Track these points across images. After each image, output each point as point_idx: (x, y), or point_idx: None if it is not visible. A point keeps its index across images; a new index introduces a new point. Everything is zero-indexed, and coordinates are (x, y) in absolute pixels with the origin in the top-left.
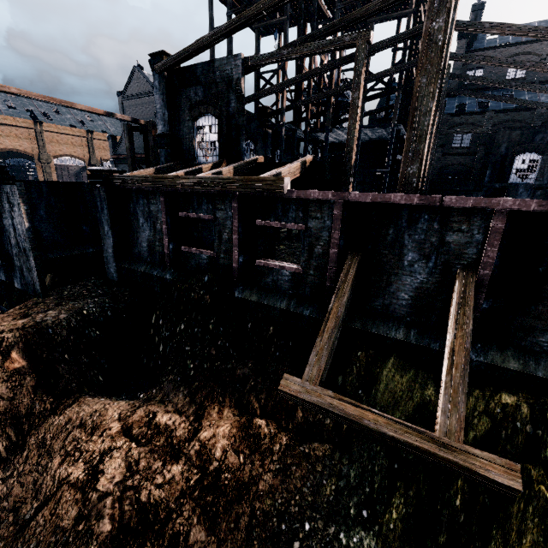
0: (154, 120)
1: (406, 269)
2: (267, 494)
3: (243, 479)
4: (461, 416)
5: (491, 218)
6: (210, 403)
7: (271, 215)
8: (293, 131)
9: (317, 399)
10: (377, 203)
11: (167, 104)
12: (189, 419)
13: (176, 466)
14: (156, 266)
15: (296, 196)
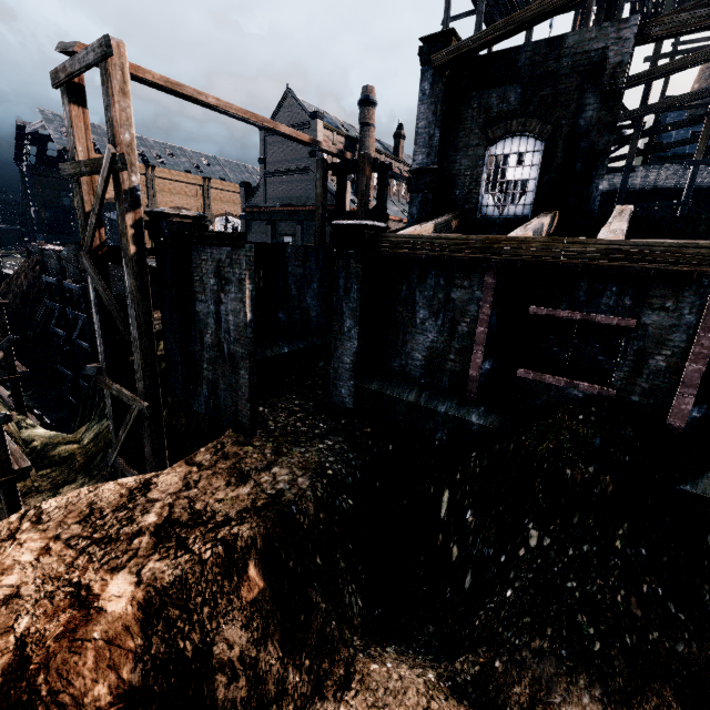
0: (307, 161)
1: None
2: None
3: None
4: None
5: None
6: None
7: None
8: None
9: None
10: None
11: (441, 118)
12: None
13: None
14: (441, 396)
15: None
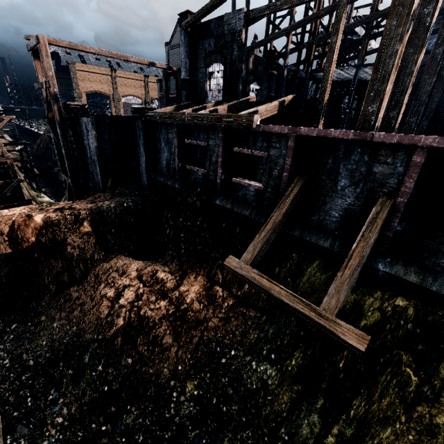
0: None
1: (338, 192)
2: (212, 329)
3: (200, 317)
4: (339, 299)
5: (414, 153)
6: (190, 272)
7: (244, 144)
8: (295, 72)
9: (245, 273)
10: (321, 137)
11: (188, 54)
12: (176, 278)
13: (163, 302)
14: (170, 178)
15: (262, 130)
